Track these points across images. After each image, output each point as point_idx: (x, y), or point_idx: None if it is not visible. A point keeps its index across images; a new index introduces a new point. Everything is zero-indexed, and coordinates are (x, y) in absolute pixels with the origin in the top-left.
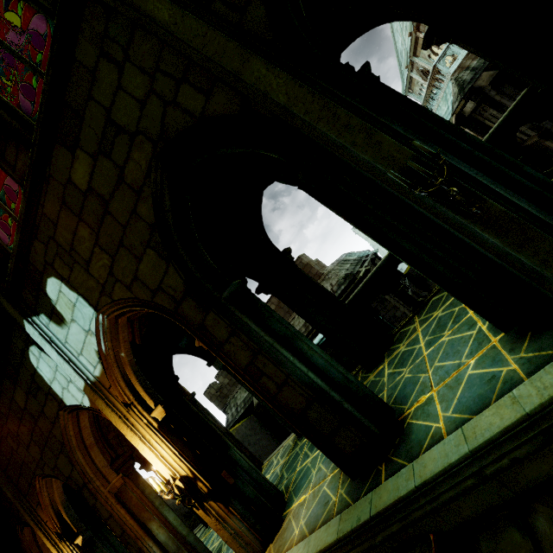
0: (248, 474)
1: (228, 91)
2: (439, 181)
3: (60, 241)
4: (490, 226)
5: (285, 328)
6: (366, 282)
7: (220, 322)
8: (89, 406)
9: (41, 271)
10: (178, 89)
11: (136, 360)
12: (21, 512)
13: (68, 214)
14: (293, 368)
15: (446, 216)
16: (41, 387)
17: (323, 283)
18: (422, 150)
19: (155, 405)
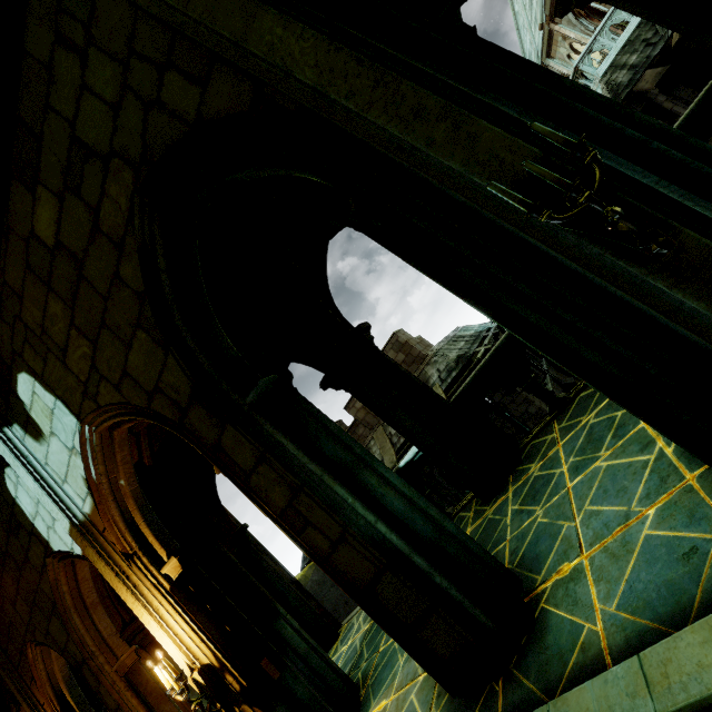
0: (304, 661)
1: (232, 74)
2: (585, 194)
3: (28, 321)
4: (686, 278)
5: (343, 450)
6: (479, 371)
7: (243, 442)
8: (81, 554)
9: (9, 364)
10: (161, 80)
11: (145, 489)
12: (11, 690)
13: (35, 282)
14: (353, 515)
15: (600, 263)
16: (22, 524)
17: (428, 369)
18: (552, 139)
19: (167, 556)
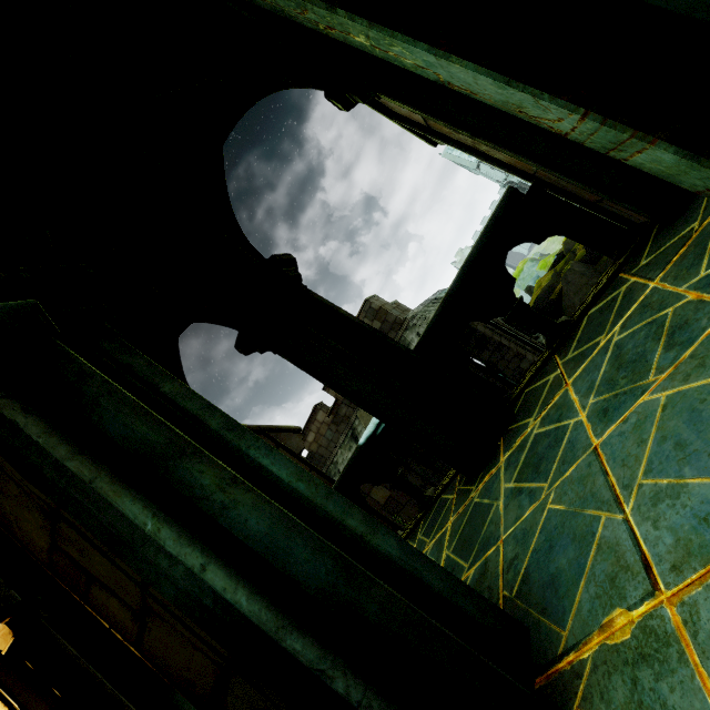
0: None
1: None
2: None
3: None
4: None
5: (150, 425)
6: (446, 301)
7: None
8: None
9: None
10: None
11: None
12: None
13: None
14: (163, 557)
15: None
16: None
17: (407, 334)
18: None
19: None
